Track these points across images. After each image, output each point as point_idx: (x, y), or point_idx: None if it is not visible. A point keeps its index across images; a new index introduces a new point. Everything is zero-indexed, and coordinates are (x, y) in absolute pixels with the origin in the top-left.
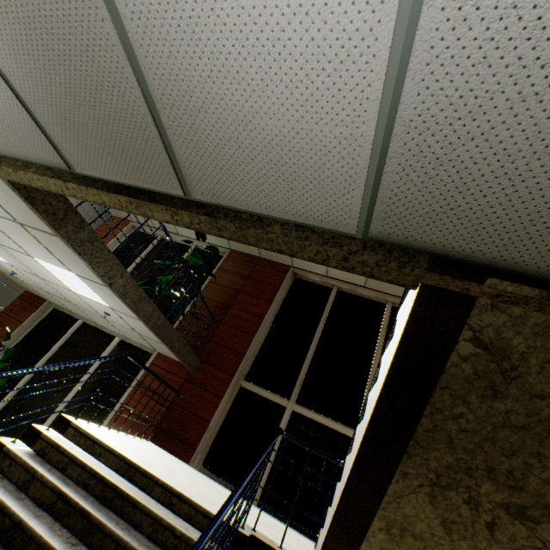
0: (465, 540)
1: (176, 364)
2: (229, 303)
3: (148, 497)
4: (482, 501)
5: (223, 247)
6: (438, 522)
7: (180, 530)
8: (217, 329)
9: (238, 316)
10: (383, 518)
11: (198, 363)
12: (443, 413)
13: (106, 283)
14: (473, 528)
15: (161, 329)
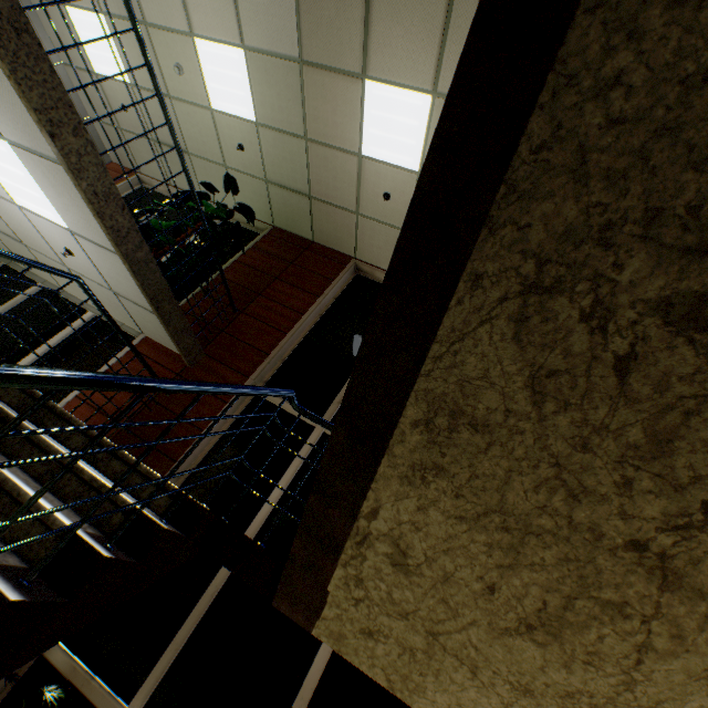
0: (567, 411)
1: (169, 355)
2: (258, 290)
3: (58, 443)
4: (619, 307)
5: (264, 223)
6: (523, 381)
7: (91, 474)
8: (236, 319)
9: (268, 308)
10: (424, 398)
11: (200, 356)
12: (578, 88)
13: (43, 129)
14: (589, 381)
15: (142, 268)
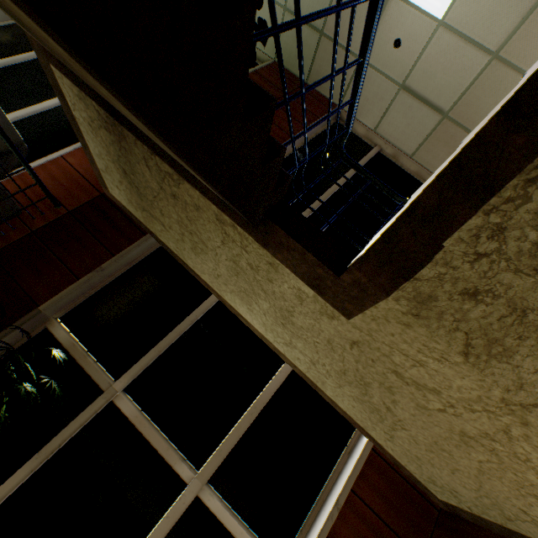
0: None
1: None
2: None
3: None
4: None
5: (266, 56)
6: None
7: None
8: None
9: None
10: None
11: None
12: None
13: None
14: None
15: None
